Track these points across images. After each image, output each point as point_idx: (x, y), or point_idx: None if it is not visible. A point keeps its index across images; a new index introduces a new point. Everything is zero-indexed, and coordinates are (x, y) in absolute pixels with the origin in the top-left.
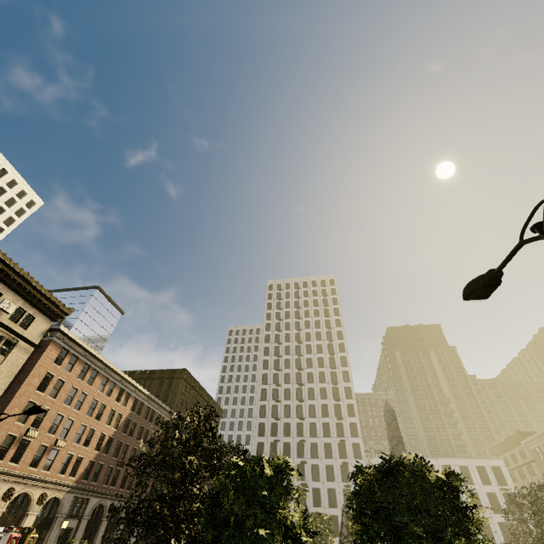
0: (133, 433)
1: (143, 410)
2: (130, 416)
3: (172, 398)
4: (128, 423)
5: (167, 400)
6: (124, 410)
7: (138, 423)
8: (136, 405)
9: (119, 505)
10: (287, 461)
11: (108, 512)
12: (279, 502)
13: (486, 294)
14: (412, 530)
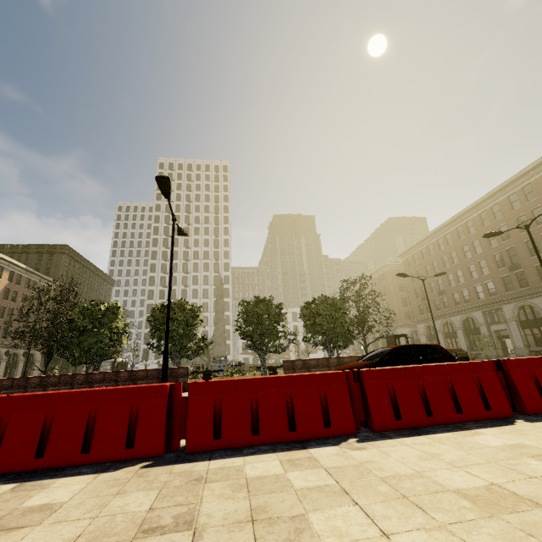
0: (15, 299)
1: (22, 281)
2: (9, 286)
3: (55, 271)
4: (8, 292)
5: (49, 273)
6: (0, 282)
7: (20, 292)
8: (13, 277)
9: (15, 351)
10: (119, 304)
11: (5, 356)
12: (111, 321)
13: (185, 235)
14: (174, 326)
